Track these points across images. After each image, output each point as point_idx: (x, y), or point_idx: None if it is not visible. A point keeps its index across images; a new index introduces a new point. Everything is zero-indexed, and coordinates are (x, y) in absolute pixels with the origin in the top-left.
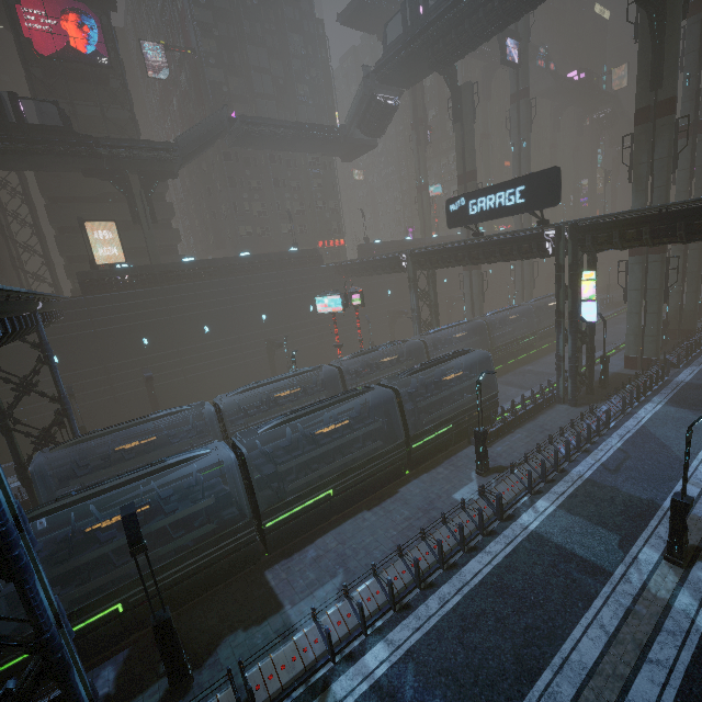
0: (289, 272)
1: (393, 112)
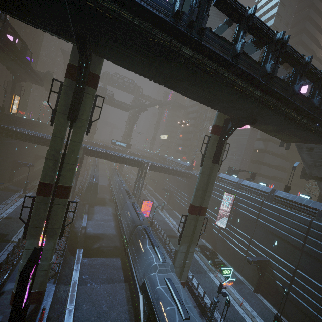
0: (44, 131)
1: None
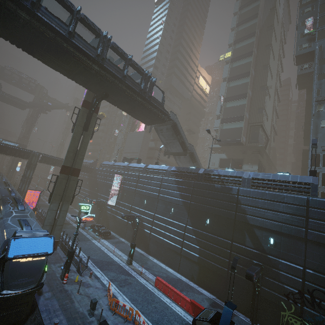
0: None
1: None
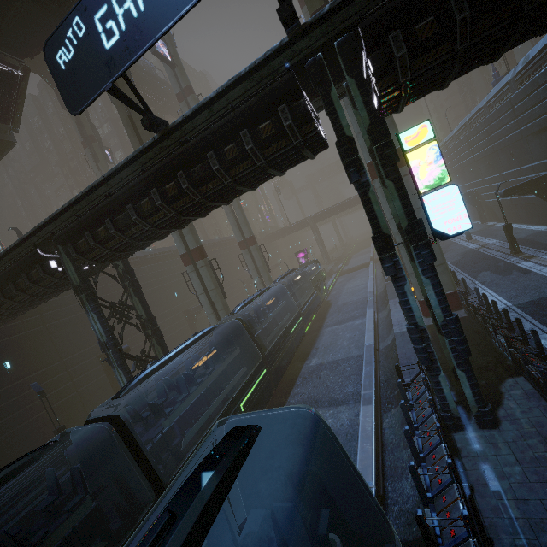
0: None
1: (12, 83)
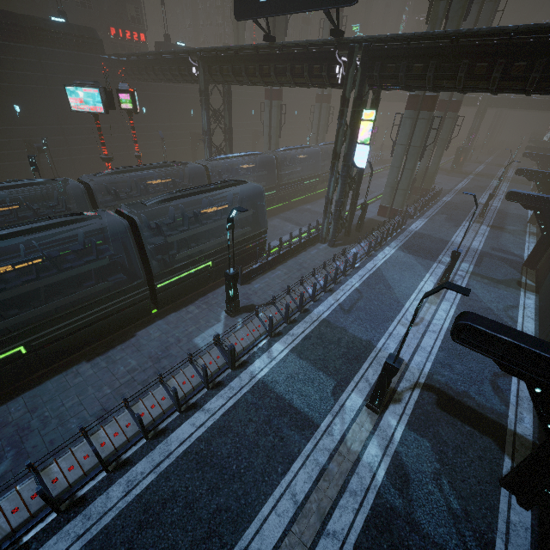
0: (50, 51)
1: None
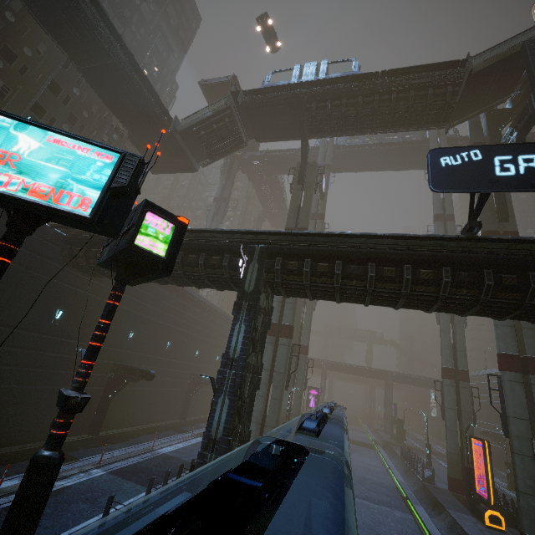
0: None
1: (237, 145)
